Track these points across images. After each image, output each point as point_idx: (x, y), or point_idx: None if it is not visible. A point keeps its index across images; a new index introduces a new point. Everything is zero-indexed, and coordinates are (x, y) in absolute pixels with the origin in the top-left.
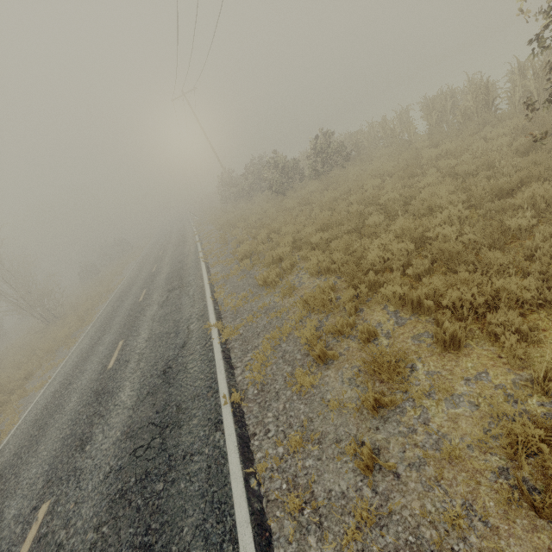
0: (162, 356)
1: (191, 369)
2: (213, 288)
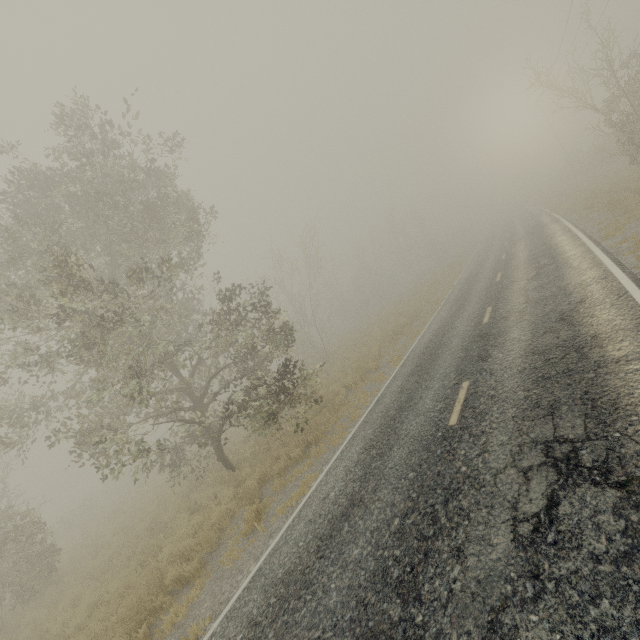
0: (531, 224)
1: (544, 219)
2: (552, 210)
